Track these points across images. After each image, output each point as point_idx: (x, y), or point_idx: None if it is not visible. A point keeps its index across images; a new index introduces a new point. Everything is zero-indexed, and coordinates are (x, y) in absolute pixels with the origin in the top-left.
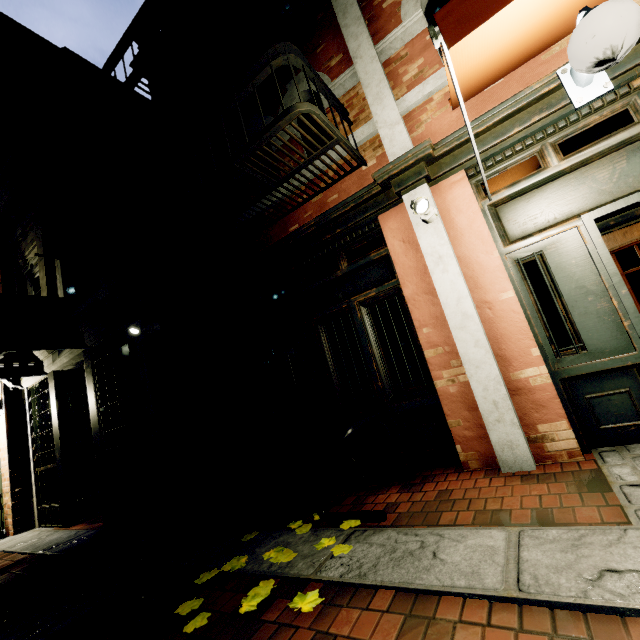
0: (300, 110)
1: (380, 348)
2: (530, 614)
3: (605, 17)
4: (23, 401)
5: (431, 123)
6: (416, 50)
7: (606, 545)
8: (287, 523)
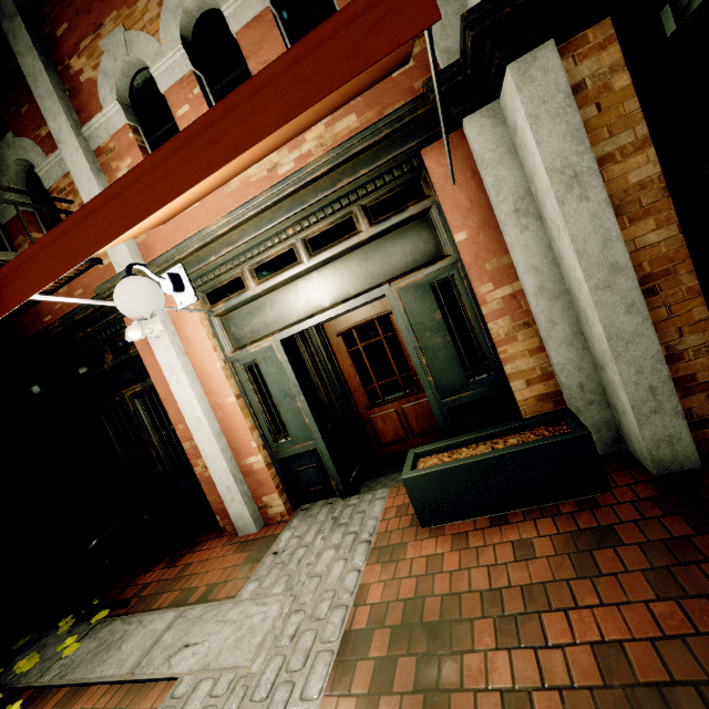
0: None
1: (159, 435)
2: (125, 691)
3: (119, 300)
4: None
5: (150, 232)
6: (123, 146)
7: (206, 621)
8: (65, 617)
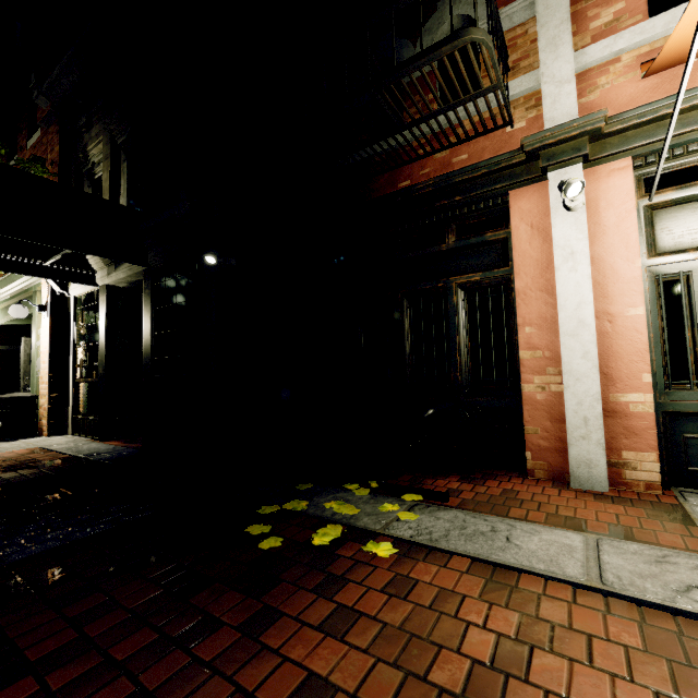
0: (473, 37)
1: (468, 338)
2: (613, 604)
3: None
4: (68, 309)
5: (609, 90)
6: None
7: (692, 567)
8: (341, 484)
